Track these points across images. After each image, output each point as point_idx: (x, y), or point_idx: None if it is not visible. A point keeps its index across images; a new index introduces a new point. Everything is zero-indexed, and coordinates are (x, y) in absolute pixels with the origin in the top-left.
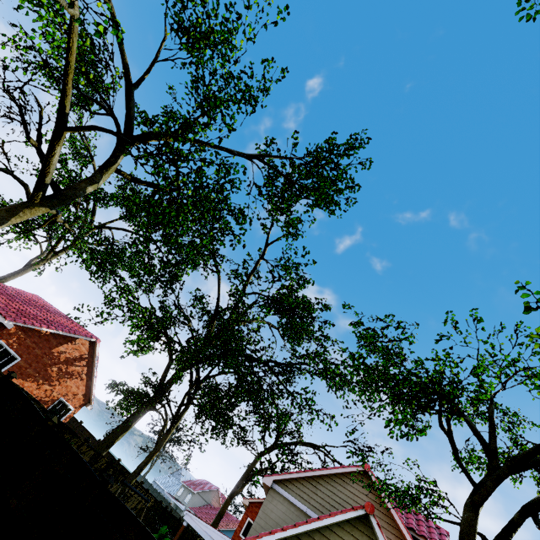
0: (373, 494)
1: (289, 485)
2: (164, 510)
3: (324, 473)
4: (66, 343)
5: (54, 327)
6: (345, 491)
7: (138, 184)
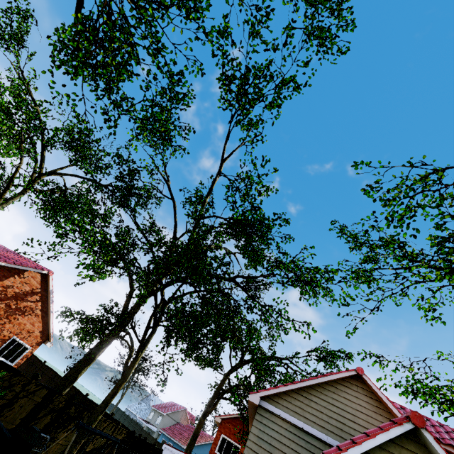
0: (371, 398)
1: (279, 400)
2: (137, 439)
3: (315, 383)
4: (12, 277)
5: None
6: (341, 399)
7: None
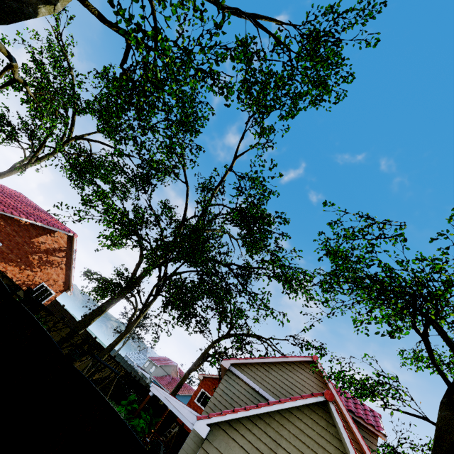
0: (319, 380)
1: (245, 368)
2: (133, 379)
3: (276, 361)
4: (45, 235)
5: (33, 218)
6: (294, 376)
7: (108, 26)
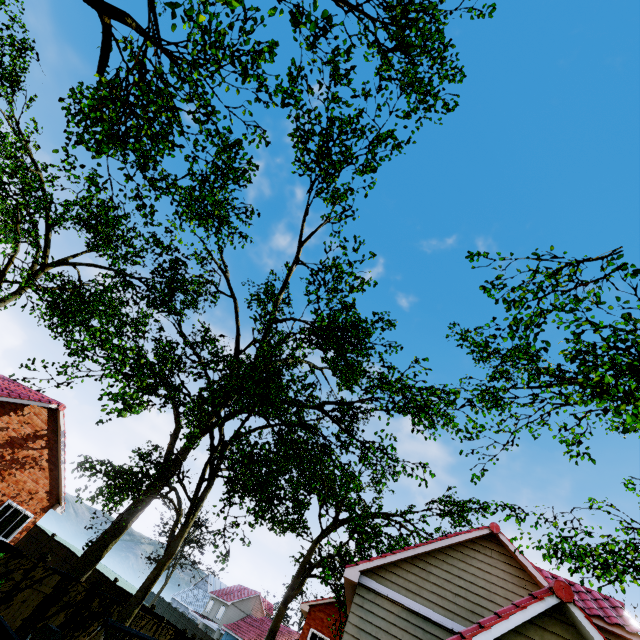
0: (511, 565)
1: (386, 574)
2: None
3: (434, 548)
4: (6, 415)
5: None
6: (470, 569)
7: None
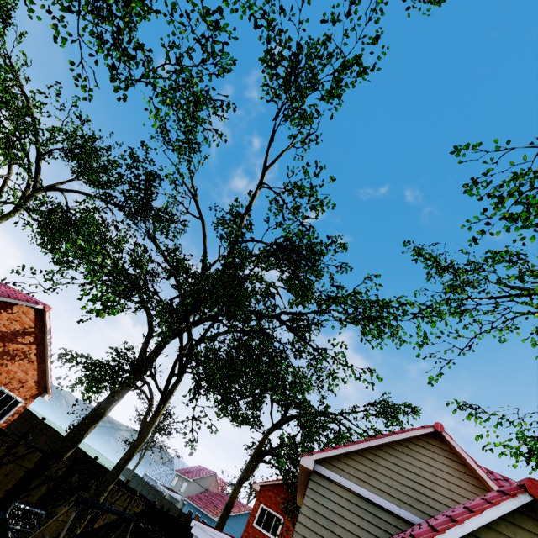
0: (453, 461)
1: (338, 464)
2: (159, 511)
3: (383, 442)
4: None
5: None
6: (416, 462)
7: None
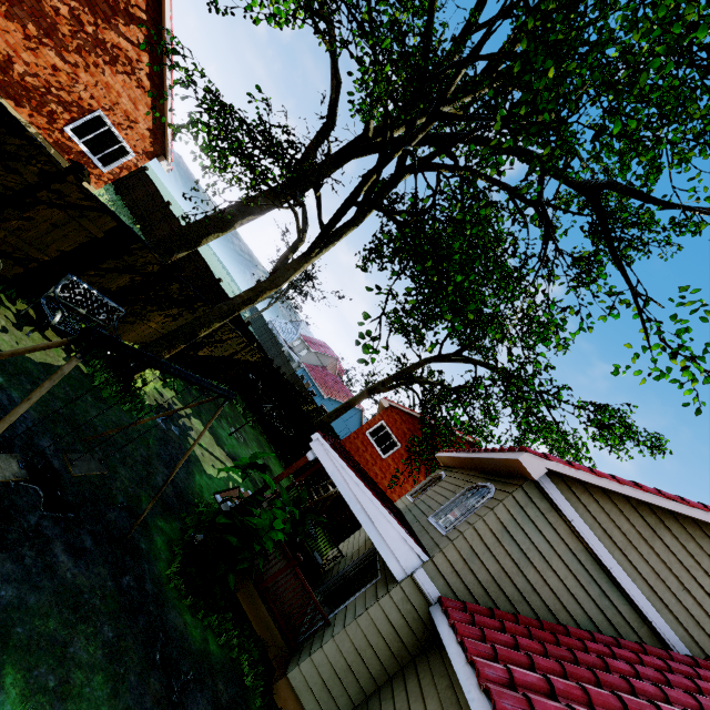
0: None
1: (582, 495)
2: (274, 370)
3: (697, 517)
4: None
5: None
6: None
7: None
